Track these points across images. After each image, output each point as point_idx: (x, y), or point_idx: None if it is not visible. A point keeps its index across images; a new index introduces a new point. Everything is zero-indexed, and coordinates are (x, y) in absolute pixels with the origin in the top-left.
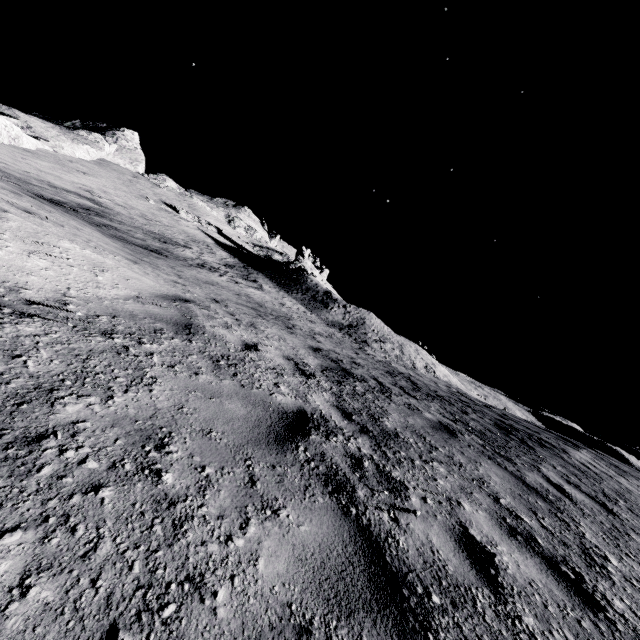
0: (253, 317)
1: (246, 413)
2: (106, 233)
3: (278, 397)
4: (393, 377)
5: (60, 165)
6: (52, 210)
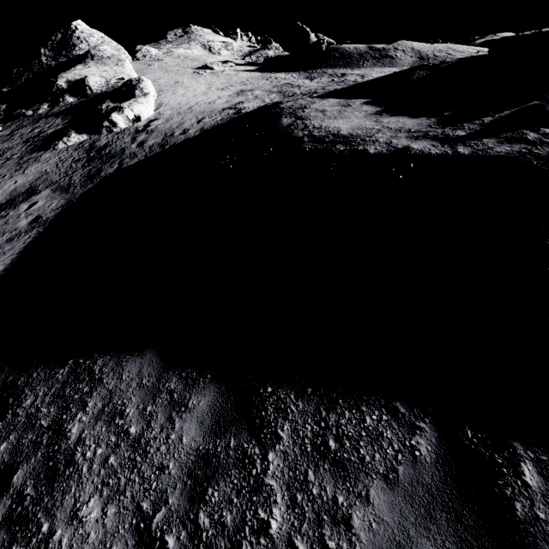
0: None
1: None
2: None
3: None
4: None
5: (175, 87)
6: None
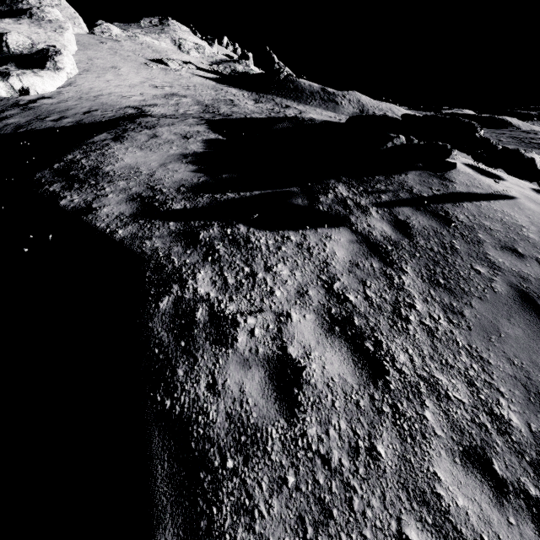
0: None
1: None
2: None
3: None
4: None
5: (107, 71)
6: None
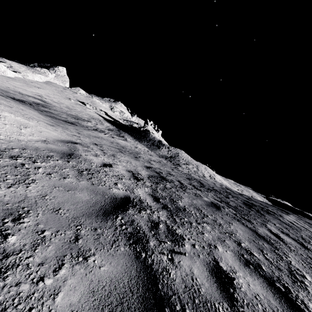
0: (116, 152)
1: (89, 199)
2: (44, 114)
3: (114, 190)
4: (190, 180)
5: (26, 84)
6: (11, 101)
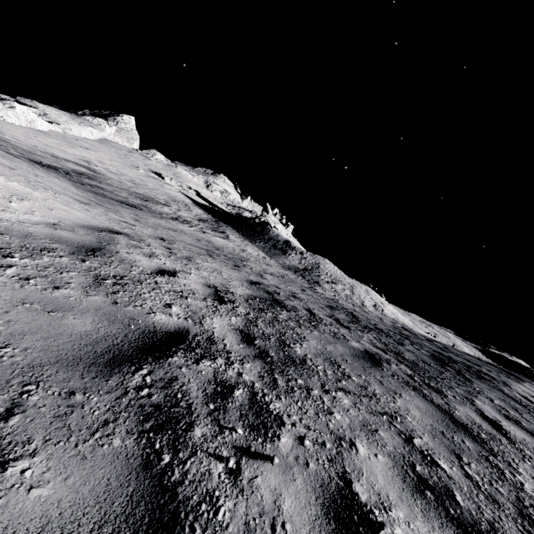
0: (197, 254)
1: (91, 329)
2: (84, 188)
3: (158, 316)
4: (333, 310)
5: (66, 142)
6: (21, 162)
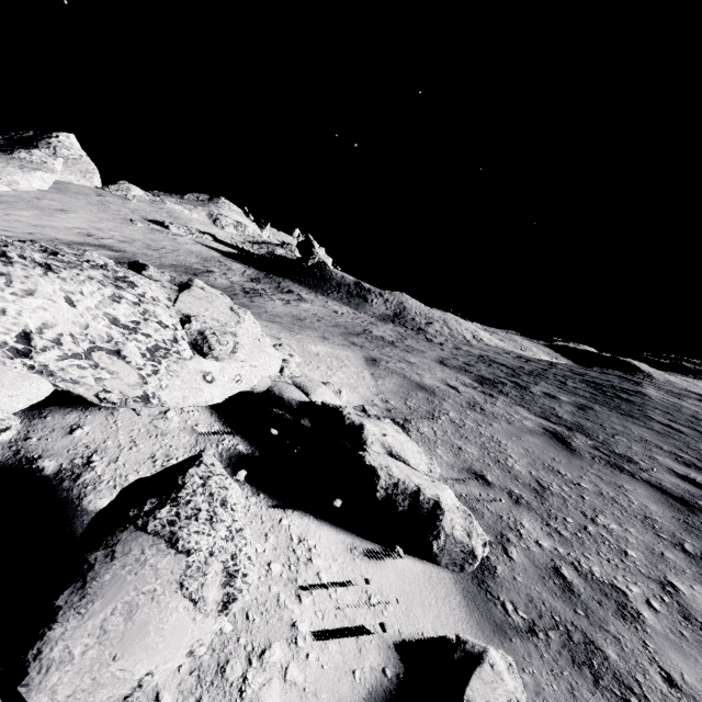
0: (383, 349)
1: (540, 441)
2: None
3: (526, 424)
4: (492, 366)
5: (37, 209)
6: None
